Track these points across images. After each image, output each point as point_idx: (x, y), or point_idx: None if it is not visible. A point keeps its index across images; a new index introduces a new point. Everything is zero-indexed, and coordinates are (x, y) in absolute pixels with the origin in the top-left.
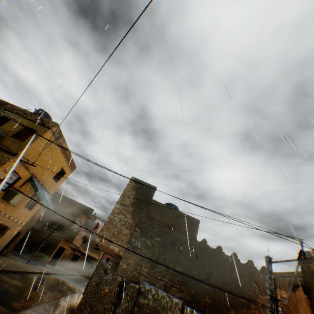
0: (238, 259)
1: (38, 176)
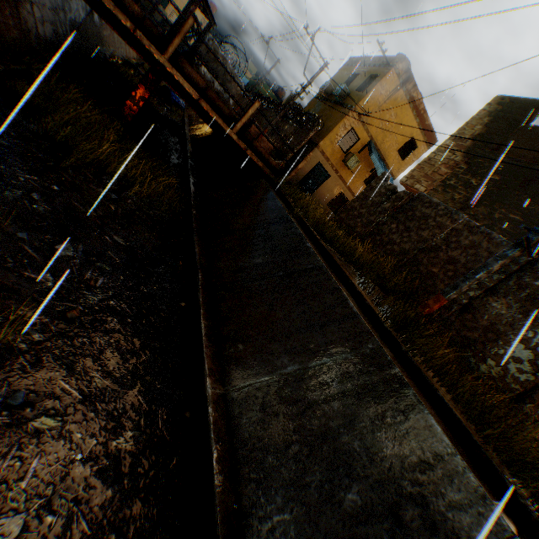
0: None
1: (377, 143)
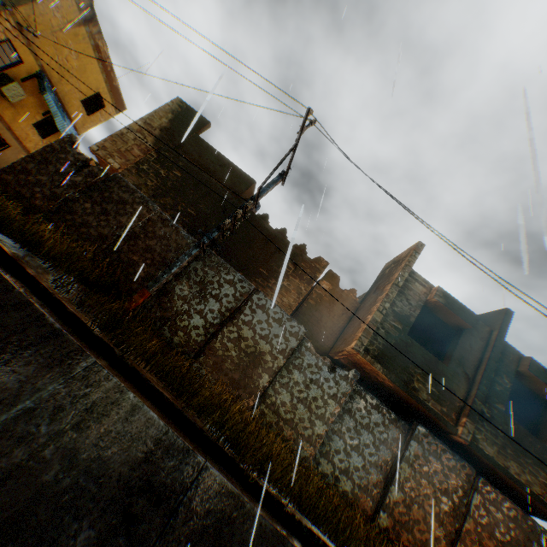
0: (285, 236)
1: (54, 80)
